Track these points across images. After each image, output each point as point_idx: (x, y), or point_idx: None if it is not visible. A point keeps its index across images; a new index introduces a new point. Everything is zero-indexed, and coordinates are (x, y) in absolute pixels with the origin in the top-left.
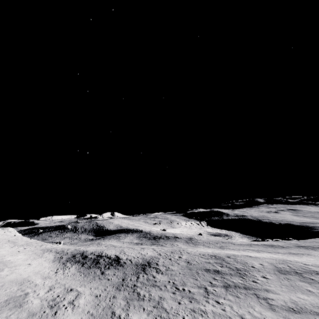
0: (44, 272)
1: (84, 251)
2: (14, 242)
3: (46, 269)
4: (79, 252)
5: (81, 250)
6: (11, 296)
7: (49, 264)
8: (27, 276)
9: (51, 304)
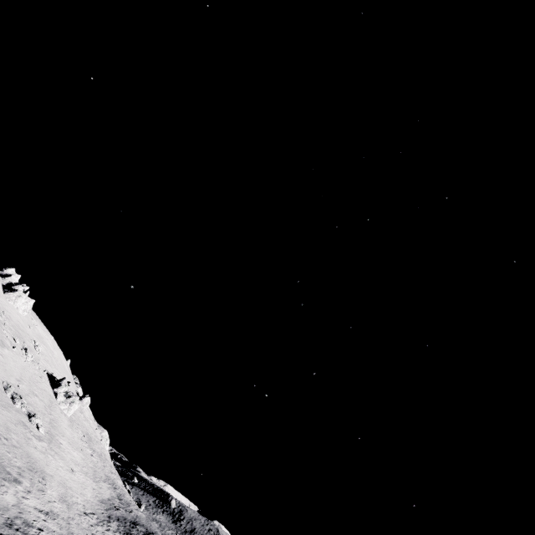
0: (73, 496)
1: (156, 533)
2: (90, 439)
3: (81, 496)
4: (148, 527)
5: (153, 528)
6: (0, 461)
7: (91, 497)
8: (50, 473)
9: (16, 522)
